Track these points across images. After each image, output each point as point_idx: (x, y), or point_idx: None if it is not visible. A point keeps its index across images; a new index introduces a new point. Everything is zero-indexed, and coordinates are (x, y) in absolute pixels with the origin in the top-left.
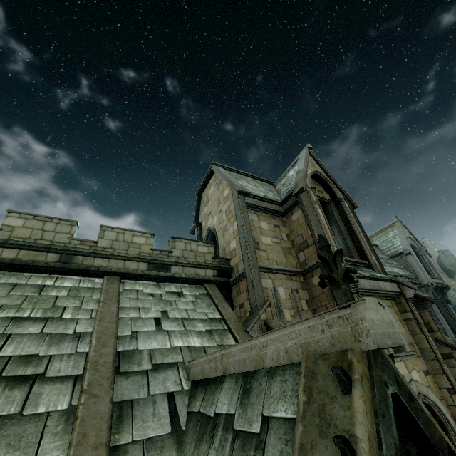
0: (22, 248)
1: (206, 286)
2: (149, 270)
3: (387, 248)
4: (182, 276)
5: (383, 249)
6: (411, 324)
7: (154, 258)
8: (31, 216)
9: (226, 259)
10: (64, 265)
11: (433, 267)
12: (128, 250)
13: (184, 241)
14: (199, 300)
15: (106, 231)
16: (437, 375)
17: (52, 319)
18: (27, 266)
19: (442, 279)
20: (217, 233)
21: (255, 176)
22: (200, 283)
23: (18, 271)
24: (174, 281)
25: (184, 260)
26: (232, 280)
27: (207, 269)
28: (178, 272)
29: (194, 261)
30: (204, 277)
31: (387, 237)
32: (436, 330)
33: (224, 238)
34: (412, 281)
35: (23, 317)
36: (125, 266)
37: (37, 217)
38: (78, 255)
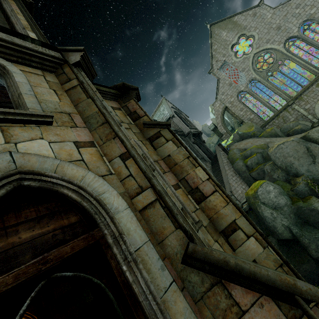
0: None
1: None
2: None
3: (161, 119)
4: None
5: (160, 120)
6: (75, 92)
7: None
8: None
9: None
10: None
11: (191, 123)
12: None
13: None
14: None
15: None
16: (106, 144)
17: None
18: None
19: (197, 129)
20: None
21: None
22: None
23: None
24: None
25: None
26: None
27: None
28: None
29: None
30: None
31: (160, 112)
32: (143, 115)
33: None
34: (177, 132)
35: None
36: None
37: None
38: None
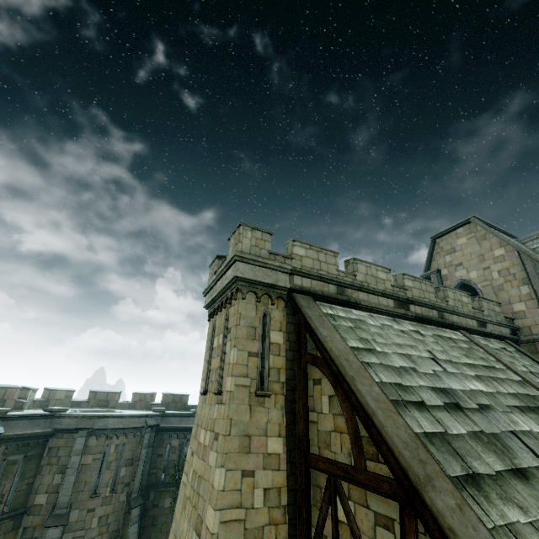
0: (423, 306)
1: (511, 343)
2: (478, 326)
3: None
4: (496, 333)
5: None
6: None
7: (480, 317)
8: (413, 278)
9: (511, 319)
10: (442, 320)
11: None
12: (463, 308)
13: (485, 300)
14: (523, 357)
15: (448, 291)
16: None
17: (495, 368)
18: (427, 320)
19: None
20: (481, 288)
21: (502, 229)
22: (502, 340)
23: (423, 323)
24: (489, 336)
25: (494, 319)
26: (525, 339)
27: (505, 328)
28: (492, 329)
29: (499, 321)
30: (506, 335)
31: None
32: None
33: (497, 296)
34: None
35: (484, 365)
36: (466, 322)
37: (415, 279)
38: (445, 312)
